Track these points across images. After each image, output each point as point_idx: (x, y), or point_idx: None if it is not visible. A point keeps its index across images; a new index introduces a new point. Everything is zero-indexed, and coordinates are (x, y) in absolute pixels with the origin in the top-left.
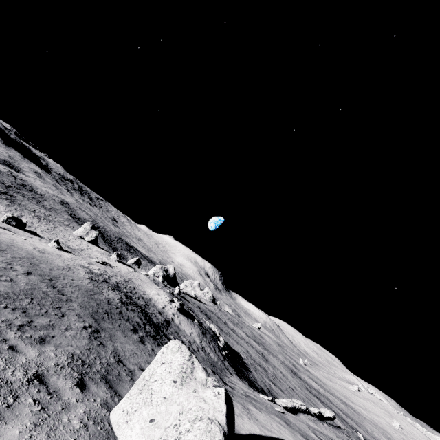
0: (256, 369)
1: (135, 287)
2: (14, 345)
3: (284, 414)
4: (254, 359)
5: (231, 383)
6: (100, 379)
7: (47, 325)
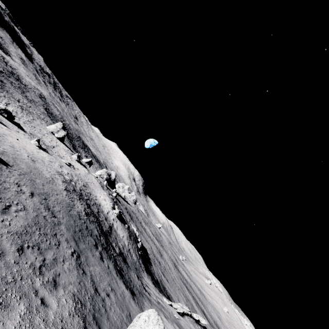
0: (155, 263)
1: (90, 192)
2: (42, 297)
3: (179, 320)
4: (154, 255)
5: (147, 288)
6: (93, 321)
7: (53, 260)
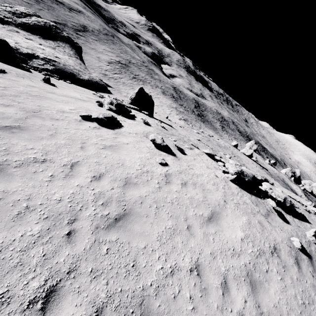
0: None
1: (287, 183)
2: None
3: None
4: None
5: None
6: None
7: None
